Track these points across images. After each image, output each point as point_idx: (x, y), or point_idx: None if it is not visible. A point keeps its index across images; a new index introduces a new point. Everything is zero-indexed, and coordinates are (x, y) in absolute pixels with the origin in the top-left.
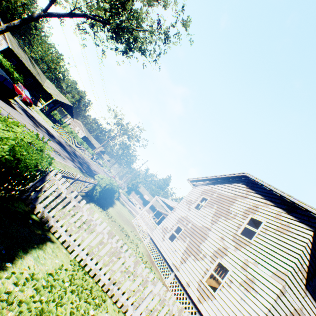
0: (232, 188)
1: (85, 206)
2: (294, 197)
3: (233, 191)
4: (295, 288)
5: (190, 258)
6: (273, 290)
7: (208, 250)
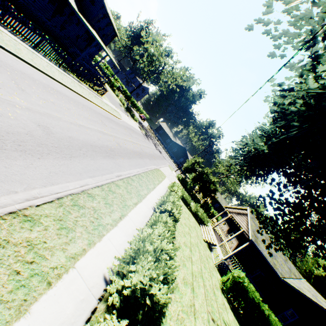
0: None
1: None
2: None
3: None
4: None
5: None
6: None
7: None
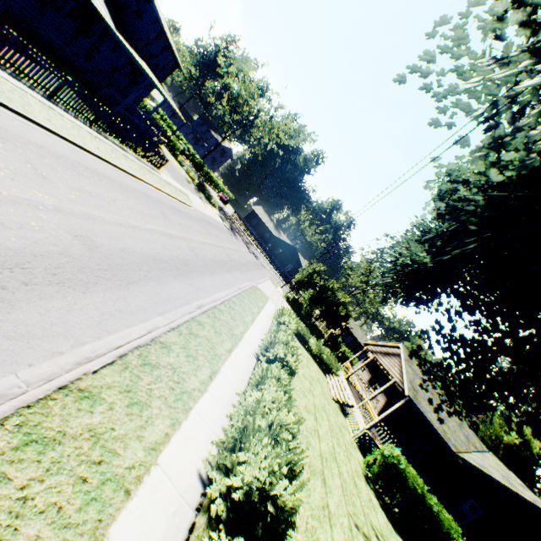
0: None
1: None
2: None
3: None
4: None
5: None
6: None
7: None
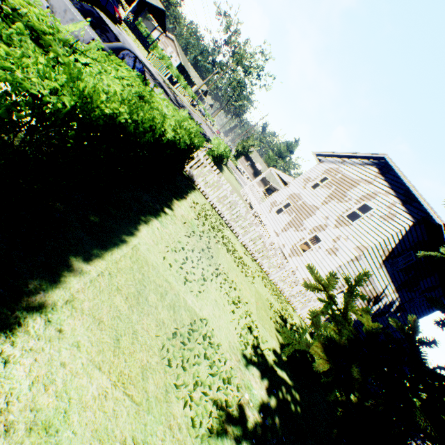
0: (361, 171)
1: (216, 171)
2: (416, 190)
3: (360, 175)
4: (371, 260)
5: (291, 229)
6: (349, 256)
7: (310, 225)
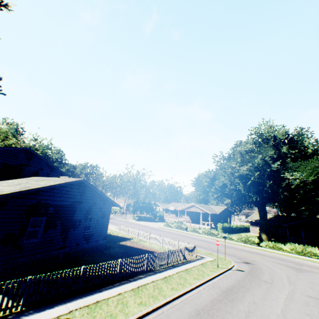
0: None
1: None
2: None
3: None
4: None
5: None
6: None
7: None
